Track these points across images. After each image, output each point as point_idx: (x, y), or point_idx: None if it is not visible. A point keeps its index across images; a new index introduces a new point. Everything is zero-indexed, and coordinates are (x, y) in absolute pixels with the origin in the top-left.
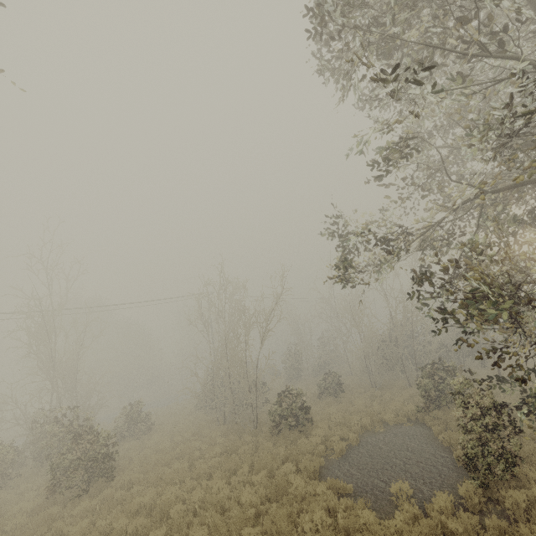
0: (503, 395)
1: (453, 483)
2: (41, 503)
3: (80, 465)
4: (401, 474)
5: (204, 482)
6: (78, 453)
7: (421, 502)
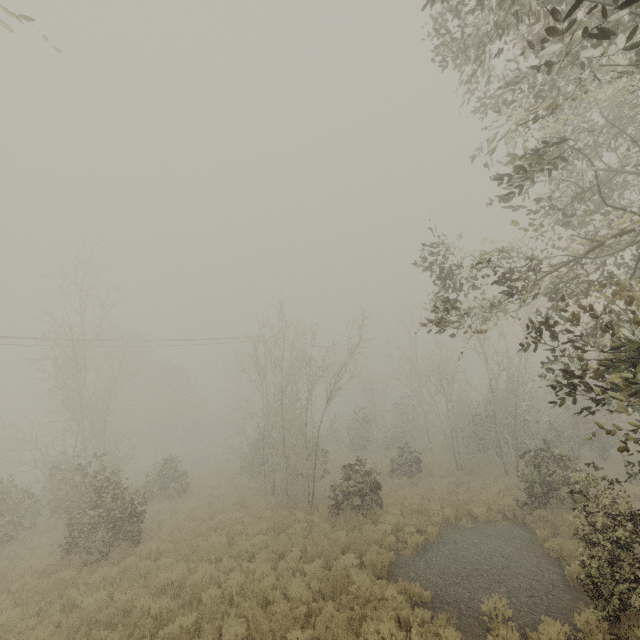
0: (632, 500)
1: (564, 608)
2: (54, 564)
3: (102, 524)
4: (494, 586)
5: (245, 564)
6: (100, 510)
7: (521, 628)
